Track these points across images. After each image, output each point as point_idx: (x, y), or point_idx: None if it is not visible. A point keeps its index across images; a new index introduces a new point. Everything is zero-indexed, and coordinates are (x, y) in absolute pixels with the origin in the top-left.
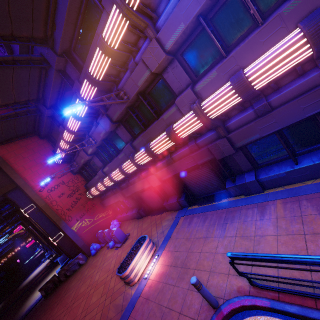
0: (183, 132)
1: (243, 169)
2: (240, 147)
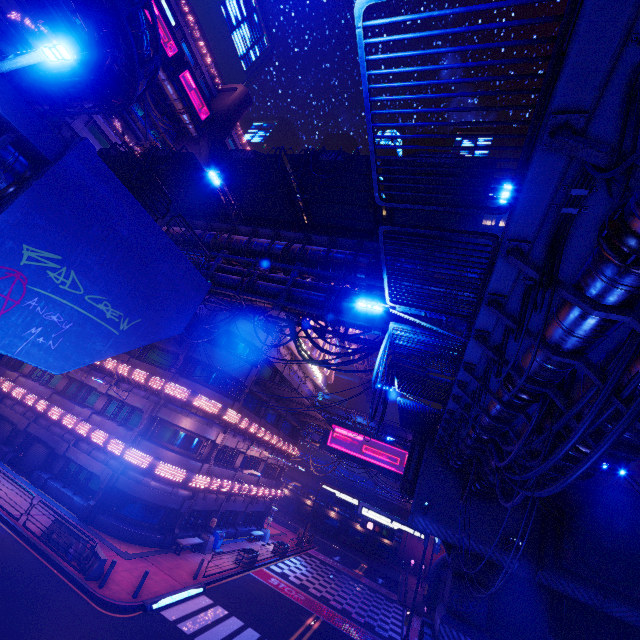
0: (66, 421)
1: (54, 471)
2: (69, 459)
